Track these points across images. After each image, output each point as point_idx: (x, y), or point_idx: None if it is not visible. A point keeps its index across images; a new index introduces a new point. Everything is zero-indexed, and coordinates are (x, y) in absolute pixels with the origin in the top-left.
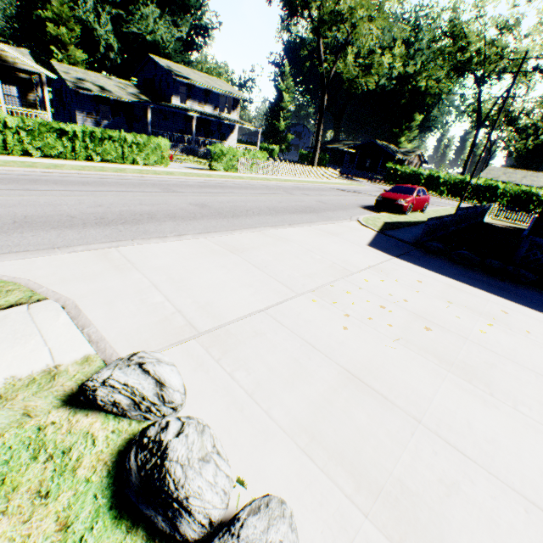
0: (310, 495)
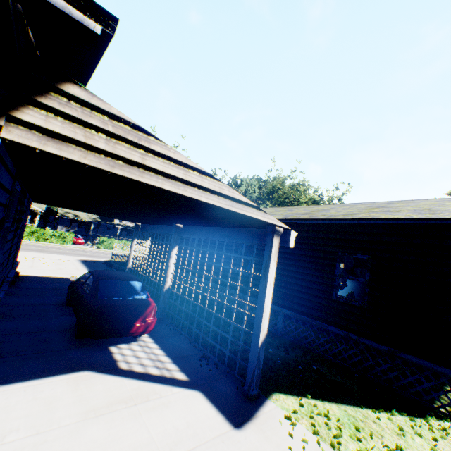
0: None
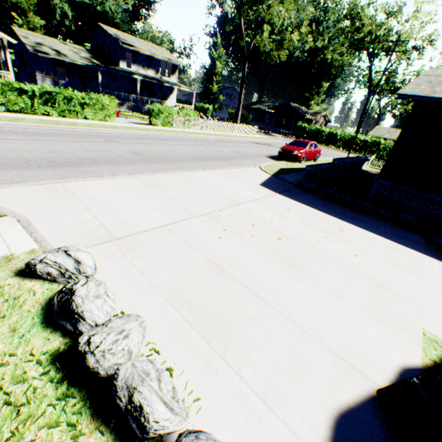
0: (164, 320)
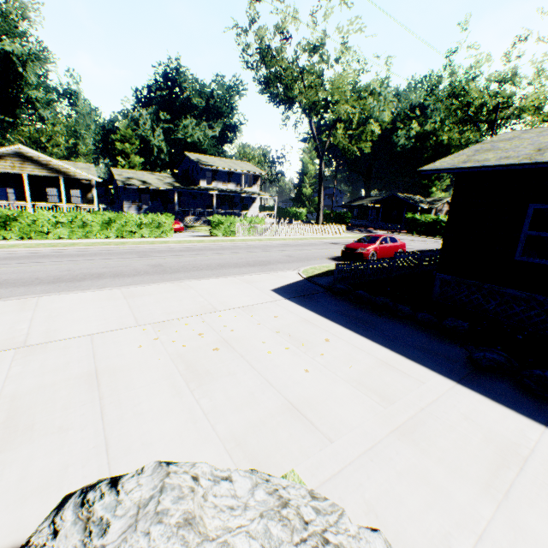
0: None
